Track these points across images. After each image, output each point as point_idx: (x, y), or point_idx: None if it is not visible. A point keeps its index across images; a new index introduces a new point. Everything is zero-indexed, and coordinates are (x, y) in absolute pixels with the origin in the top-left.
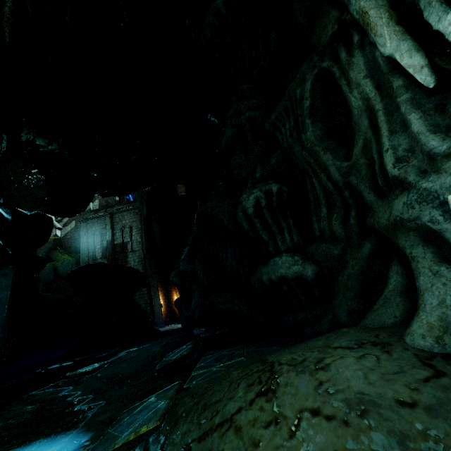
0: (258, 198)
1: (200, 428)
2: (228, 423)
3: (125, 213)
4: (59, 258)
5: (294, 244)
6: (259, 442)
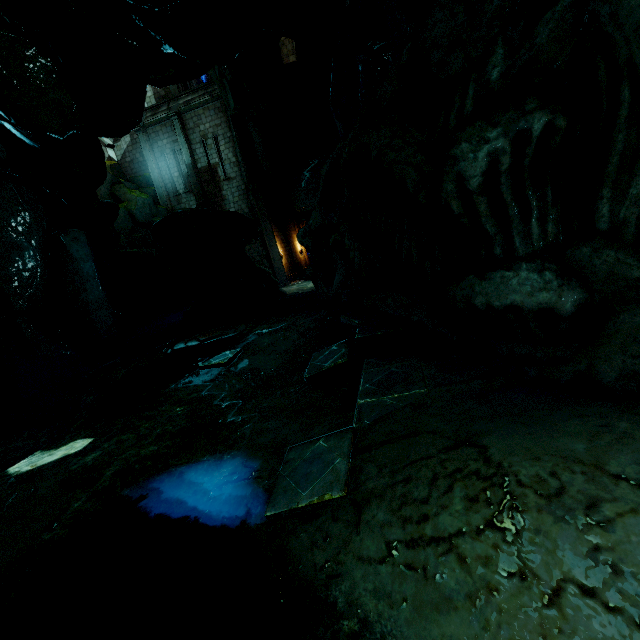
0: (497, 153)
1: (404, 528)
2: (446, 544)
3: (200, 110)
4: (129, 198)
5: (547, 243)
6: (497, 591)
